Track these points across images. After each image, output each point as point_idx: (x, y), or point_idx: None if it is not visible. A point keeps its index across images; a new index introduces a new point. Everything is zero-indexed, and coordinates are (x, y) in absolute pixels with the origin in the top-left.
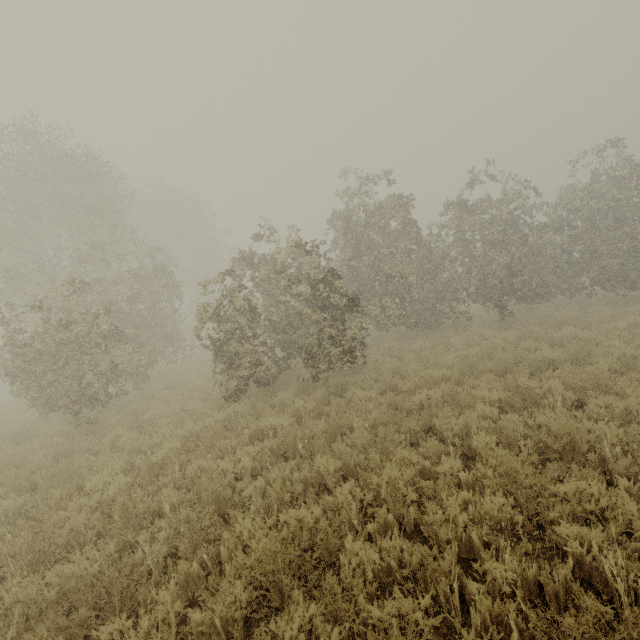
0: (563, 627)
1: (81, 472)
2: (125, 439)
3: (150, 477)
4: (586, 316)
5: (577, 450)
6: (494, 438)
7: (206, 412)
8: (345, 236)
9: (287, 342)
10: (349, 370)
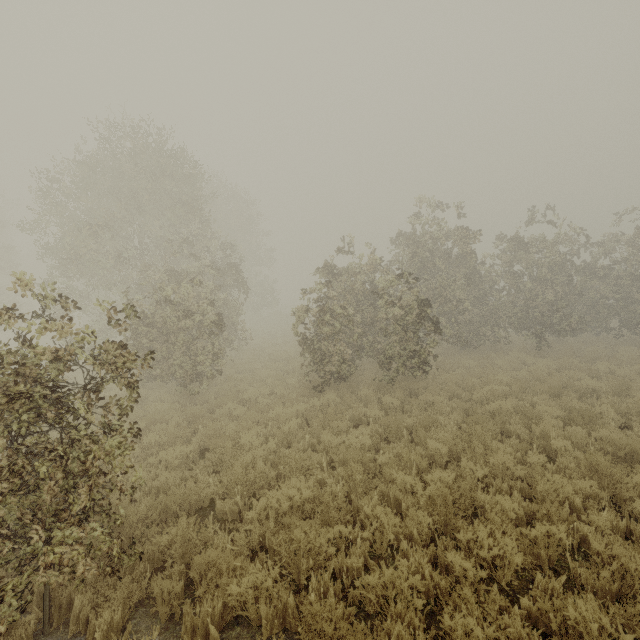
0: None
1: (222, 432)
2: (239, 411)
3: (283, 442)
4: (615, 354)
5: (635, 457)
6: (568, 442)
7: (294, 397)
8: (412, 258)
9: (357, 346)
10: (412, 377)
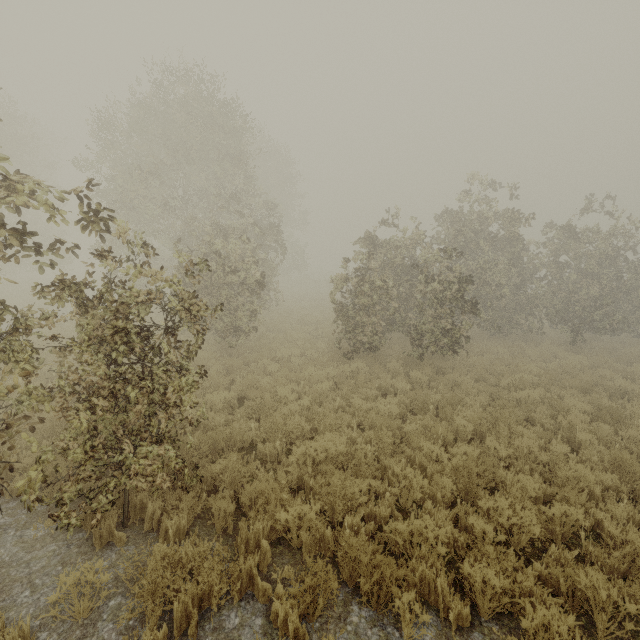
0: None
1: (259, 385)
2: (273, 368)
3: (314, 401)
4: None
5: None
6: (594, 437)
7: (324, 361)
8: (456, 237)
9: (389, 319)
10: (440, 356)
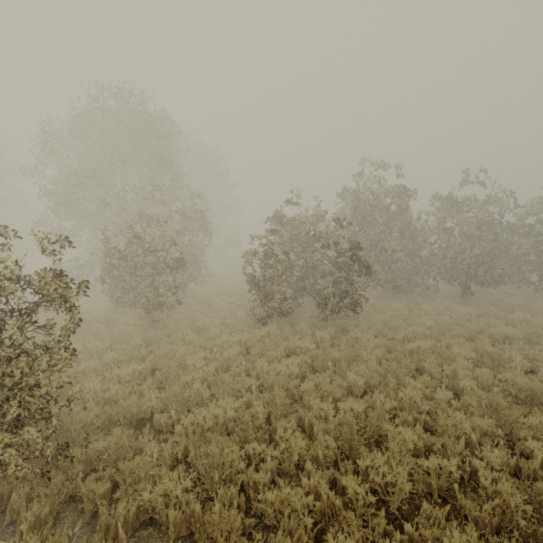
0: (537, 489)
1: (172, 354)
2: (191, 337)
3: (223, 366)
4: (532, 305)
5: (535, 400)
6: (475, 382)
7: (241, 328)
8: (353, 212)
9: (300, 286)
10: (346, 315)
